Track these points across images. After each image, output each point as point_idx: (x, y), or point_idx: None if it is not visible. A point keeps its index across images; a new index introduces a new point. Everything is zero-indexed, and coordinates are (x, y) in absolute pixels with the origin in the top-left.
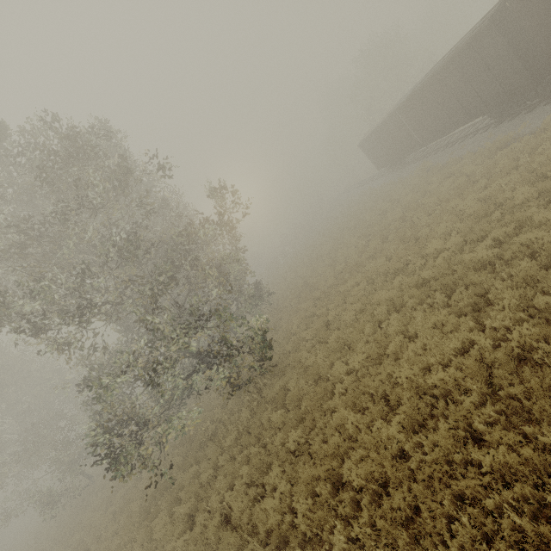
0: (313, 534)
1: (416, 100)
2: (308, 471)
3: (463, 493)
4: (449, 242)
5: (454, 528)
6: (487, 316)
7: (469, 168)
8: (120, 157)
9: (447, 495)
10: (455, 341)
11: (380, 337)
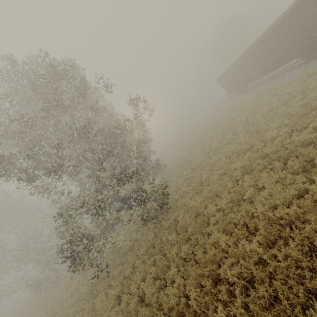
0: (201, 311)
1: (255, 50)
2: (196, 271)
3: (313, 289)
4: (281, 131)
5: (308, 312)
6: (315, 174)
7: (290, 89)
8: (80, 80)
9: (300, 289)
10: (293, 190)
11: (239, 189)
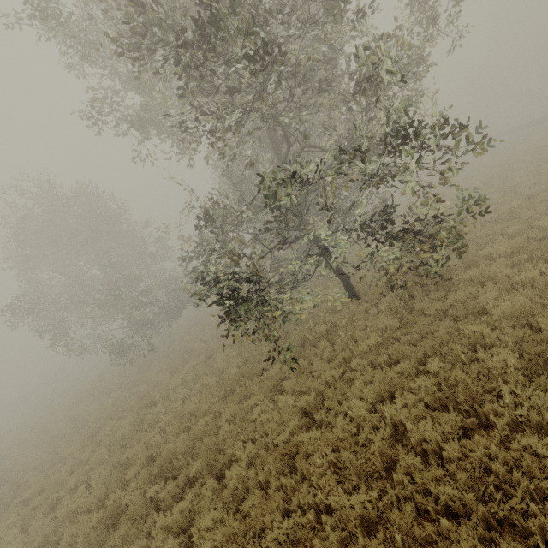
0: None
1: None
2: None
3: None
4: None
5: None
6: None
7: None
8: None
9: None
10: None
11: None
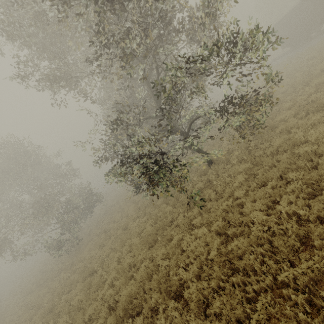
0: None
1: None
2: None
3: None
4: None
5: None
6: None
7: None
8: None
9: None
10: None
11: None
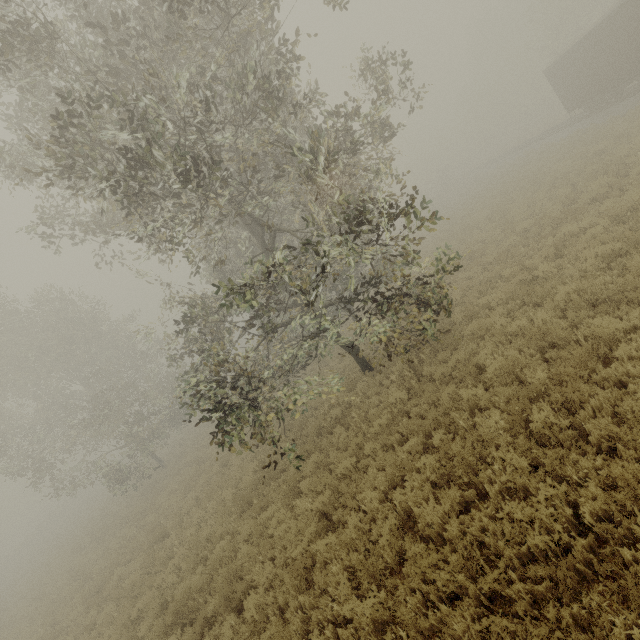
0: None
1: None
2: (626, 465)
3: None
4: None
5: None
6: None
7: None
8: None
9: None
10: None
11: None
